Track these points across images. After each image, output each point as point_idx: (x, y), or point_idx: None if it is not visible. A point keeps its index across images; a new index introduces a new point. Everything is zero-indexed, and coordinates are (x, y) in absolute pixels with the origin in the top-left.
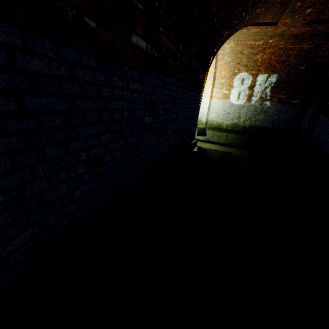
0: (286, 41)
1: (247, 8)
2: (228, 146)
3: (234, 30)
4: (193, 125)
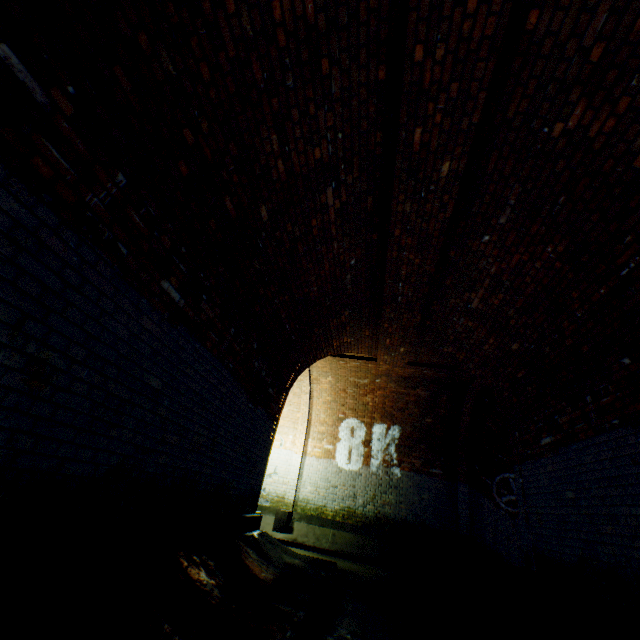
0: (397, 383)
1: (331, 332)
2: (336, 556)
3: (321, 352)
4: (252, 472)
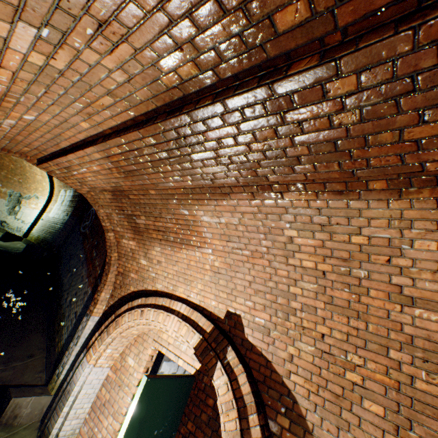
0: None
1: None
2: None
3: None
4: None
